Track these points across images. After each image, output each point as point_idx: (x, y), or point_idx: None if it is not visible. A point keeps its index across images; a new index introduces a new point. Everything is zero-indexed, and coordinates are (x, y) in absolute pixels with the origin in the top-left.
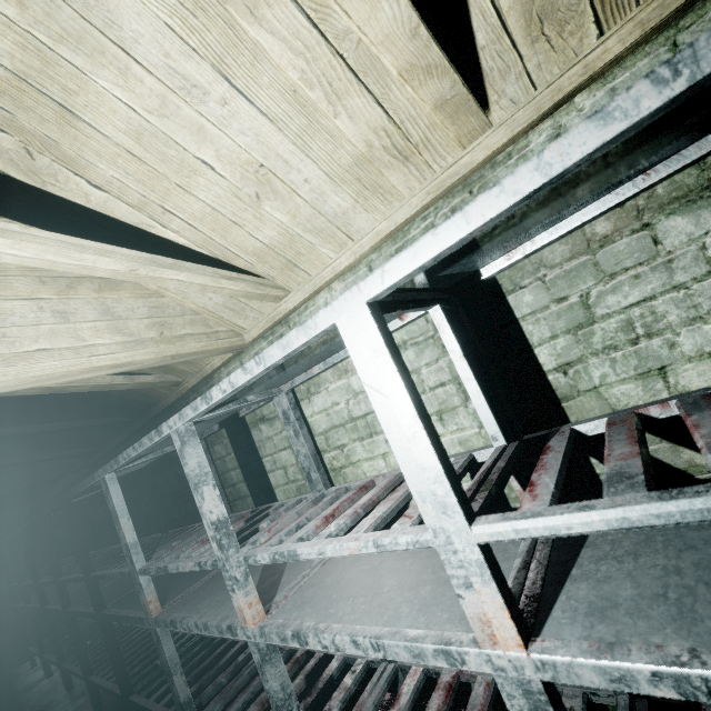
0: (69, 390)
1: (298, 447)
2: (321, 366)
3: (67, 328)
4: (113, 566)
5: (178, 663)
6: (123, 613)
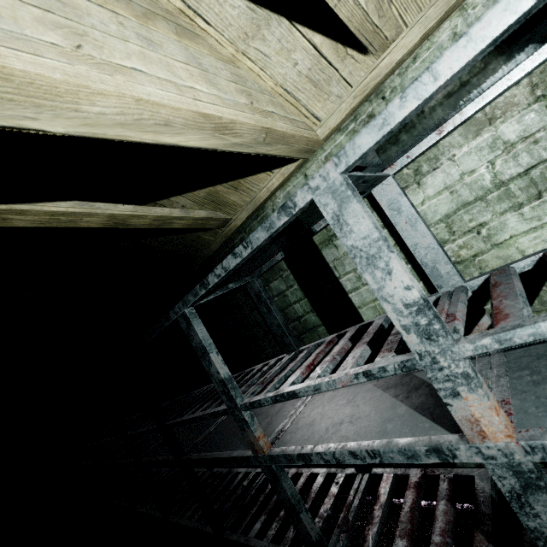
0: (130, 223)
1: (415, 239)
2: (461, 114)
3: (158, 58)
4: (189, 412)
5: (300, 500)
6: (214, 456)
